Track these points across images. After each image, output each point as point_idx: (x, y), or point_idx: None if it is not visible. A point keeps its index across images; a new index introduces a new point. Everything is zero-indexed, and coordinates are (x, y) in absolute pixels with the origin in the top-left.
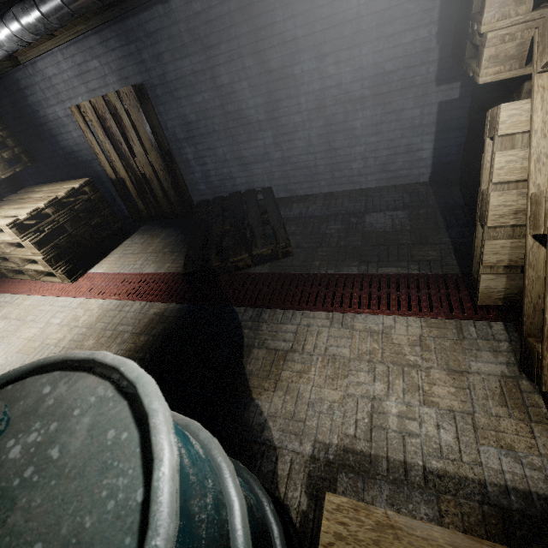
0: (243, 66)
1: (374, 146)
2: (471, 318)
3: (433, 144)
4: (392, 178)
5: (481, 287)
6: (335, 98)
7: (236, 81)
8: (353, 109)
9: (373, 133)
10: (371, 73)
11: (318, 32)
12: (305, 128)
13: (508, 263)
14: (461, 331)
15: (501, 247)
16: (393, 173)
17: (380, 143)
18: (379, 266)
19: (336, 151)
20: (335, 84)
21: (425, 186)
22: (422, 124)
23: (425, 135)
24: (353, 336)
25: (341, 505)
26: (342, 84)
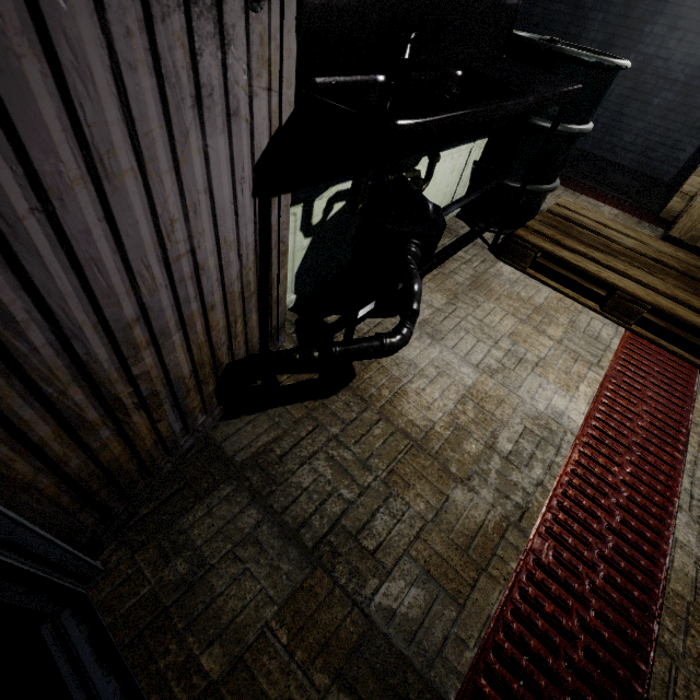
0: (612, 0)
1: (652, 128)
2: (649, 223)
3: (695, 150)
4: (644, 165)
5: (669, 205)
6: (656, 70)
7: (596, 10)
8: (662, 86)
9: (661, 116)
10: (697, 63)
11: (686, 6)
12: (615, 82)
13: (693, 195)
14: (640, 222)
15: (697, 183)
16: (648, 160)
17: (659, 128)
18: (607, 190)
19: (621, 117)
20: (665, 57)
21: (664, 182)
22: (699, 128)
23: (695, 139)
24: (577, 199)
25: (568, 201)
26: (670, 60)
